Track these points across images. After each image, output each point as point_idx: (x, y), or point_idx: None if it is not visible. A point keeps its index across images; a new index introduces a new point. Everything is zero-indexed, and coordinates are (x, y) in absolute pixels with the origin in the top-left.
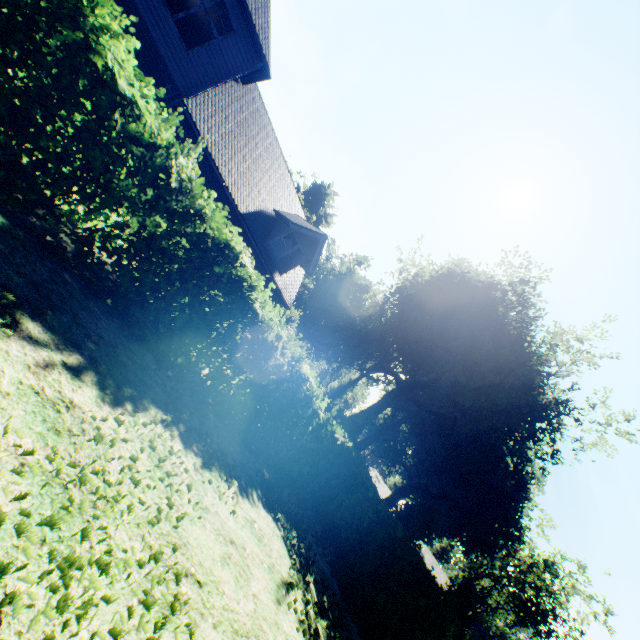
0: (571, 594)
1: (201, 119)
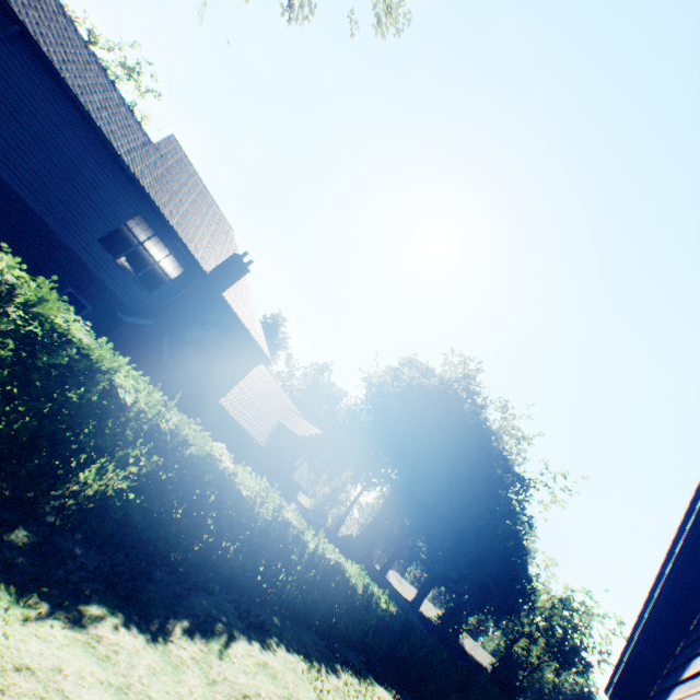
0: (588, 621)
1: (229, 404)
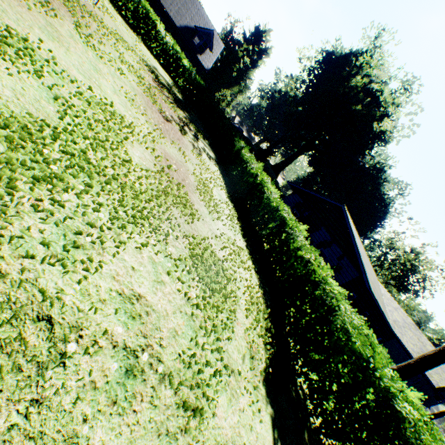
0: (426, 265)
1: None
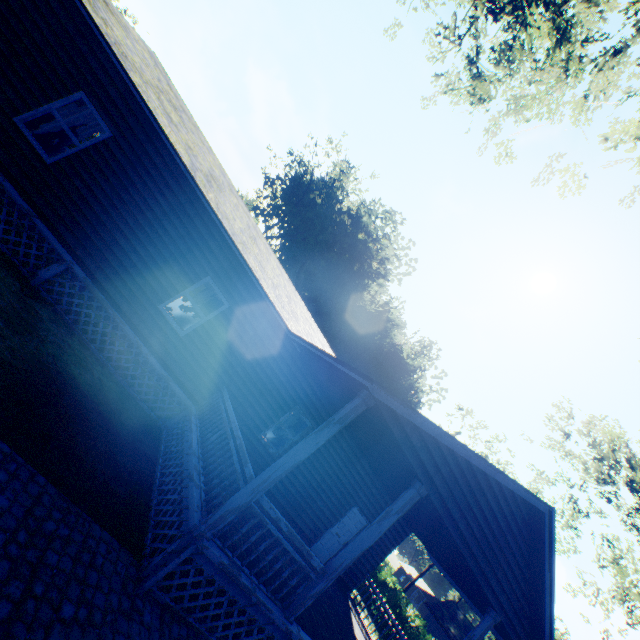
0: None
1: None
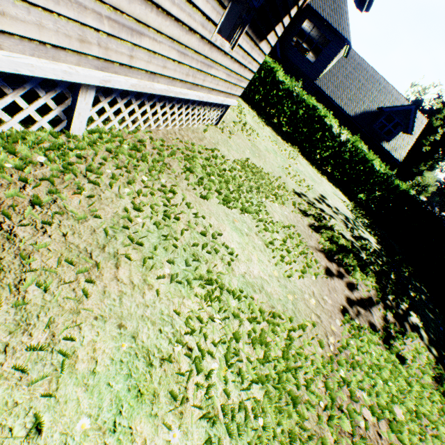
0: None
1: (322, 85)
